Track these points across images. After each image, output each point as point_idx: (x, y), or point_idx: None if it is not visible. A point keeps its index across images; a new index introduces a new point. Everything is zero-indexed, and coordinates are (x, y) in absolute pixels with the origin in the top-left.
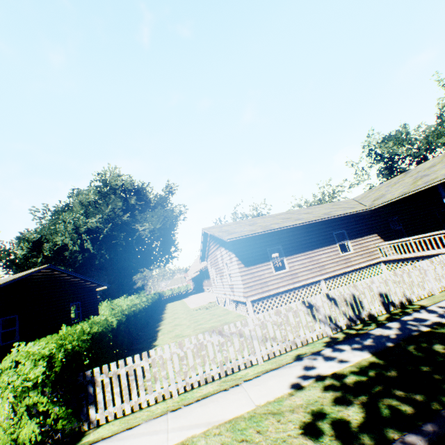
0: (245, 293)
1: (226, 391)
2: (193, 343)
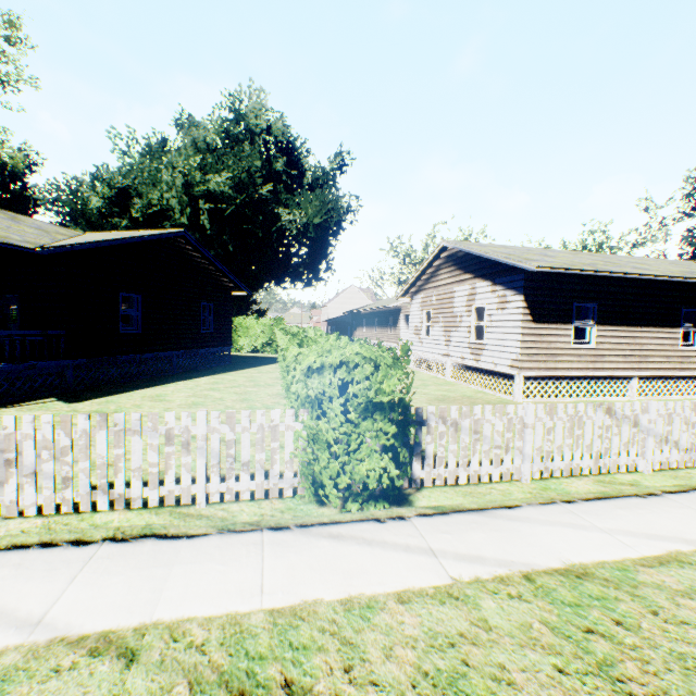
0: (520, 362)
1: (643, 498)
2: (568, 413)
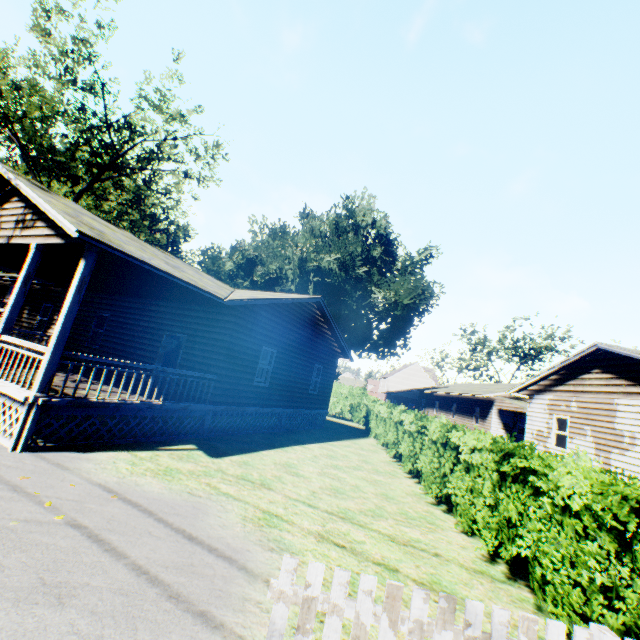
0: None
1: None
2: None
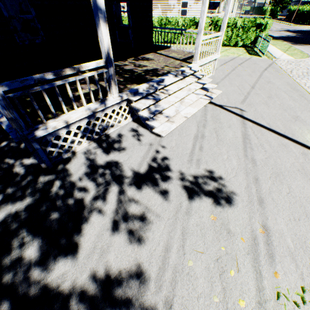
0: None
1: None
2: None
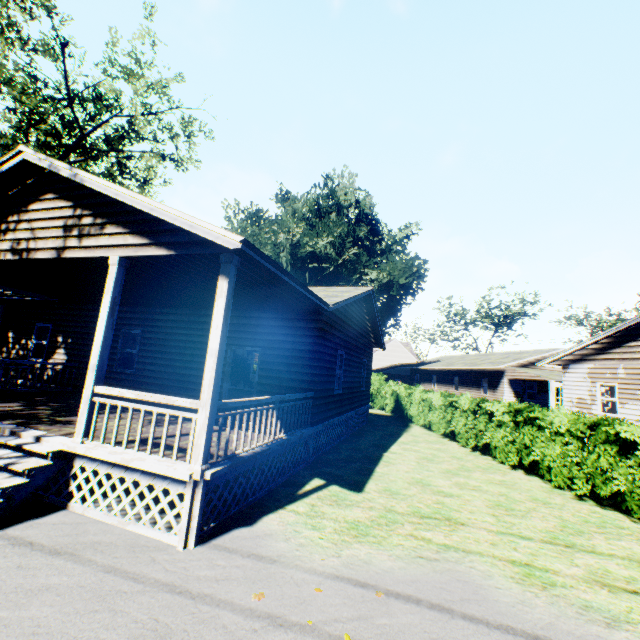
0: None
1: None
2: None
